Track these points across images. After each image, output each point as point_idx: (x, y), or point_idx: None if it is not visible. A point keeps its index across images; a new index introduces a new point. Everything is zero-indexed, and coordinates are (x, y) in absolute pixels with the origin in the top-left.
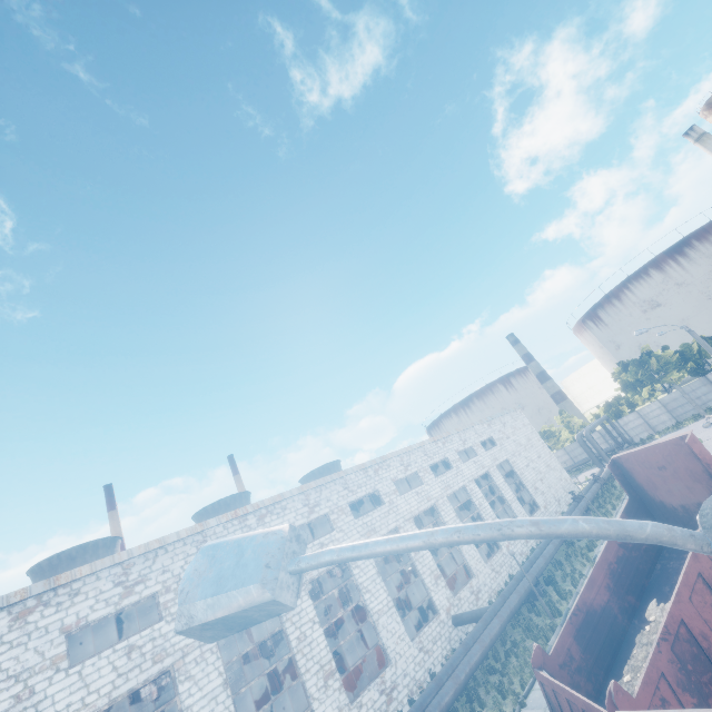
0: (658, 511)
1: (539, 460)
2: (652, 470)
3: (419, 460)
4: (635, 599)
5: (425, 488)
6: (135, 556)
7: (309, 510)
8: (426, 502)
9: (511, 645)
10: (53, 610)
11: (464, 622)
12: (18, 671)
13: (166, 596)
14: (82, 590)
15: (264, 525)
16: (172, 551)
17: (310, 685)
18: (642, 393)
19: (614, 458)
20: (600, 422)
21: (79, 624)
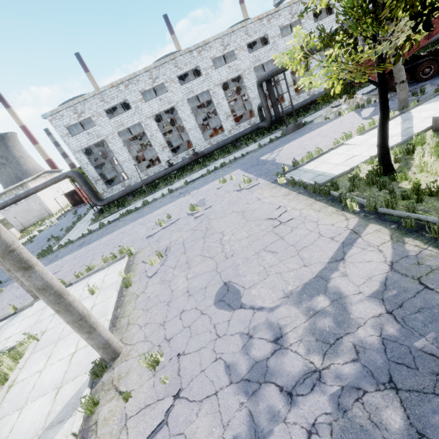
0: None
1: None
2: None
3: None
4: None
5: None
6: (224, 35)
7: (291, 16)
8: None
9: None
10: (206, 52)
11: None
12: (204, 68)
13: (236, 52)
14: (212, 46)
15: (270, 24)
16: (236, 34)
17: (283, 88)
18: None
19: None
20: None
21: (214, 57)
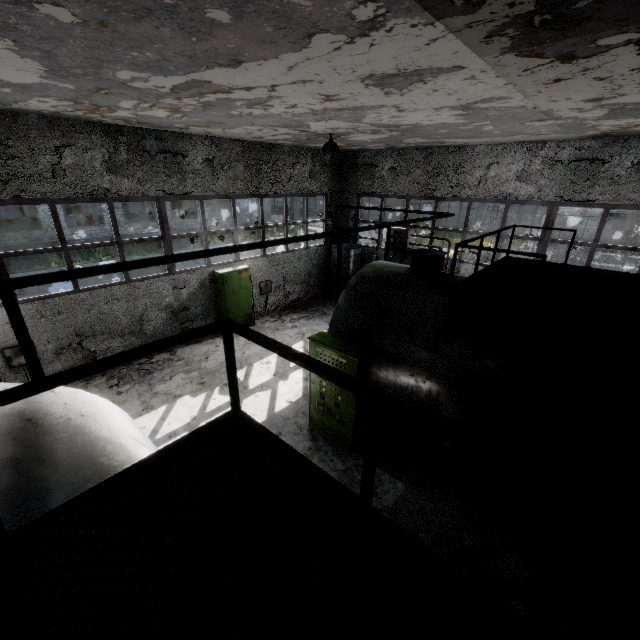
0: None
1: None
2: None
3: None
4: None
5: None
6: None
7: None
8: None
9: None
10: None
11: None
12: None
13: None
14: None
15: None
16: None
17: None
18: None
19: None
20: None
21: None
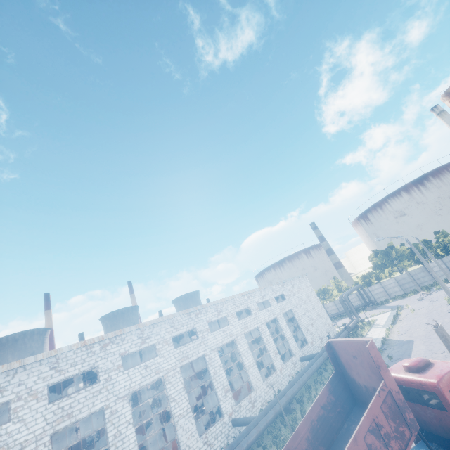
0: (351, 384)
1: (313, 310)
2: (349, 356)
3: (229, 308)
4: (325, 449)
5: (230, 328)
6: None
7: (142, 341)
8: (229, 337)
9: (262, 448)
10: None
11: (239, 424)
12: None
13: (17, 403)
14: None
15: (105, 351)
16: (30, 369)
17: None
18: (385, 272)
19: (329, 341)
20: (355, 288)
21: None
